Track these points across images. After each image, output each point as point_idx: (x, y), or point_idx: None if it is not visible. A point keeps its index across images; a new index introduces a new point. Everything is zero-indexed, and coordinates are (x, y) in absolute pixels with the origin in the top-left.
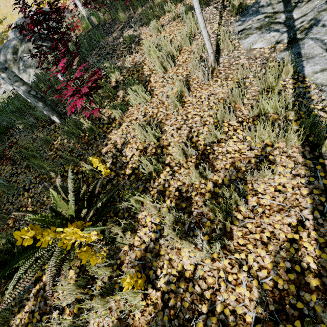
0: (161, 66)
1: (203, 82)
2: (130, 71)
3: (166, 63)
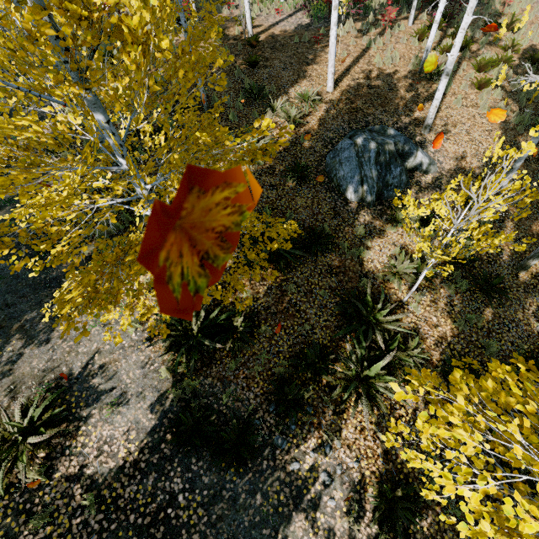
0: (523, 4)
1: (538, 17)
2: (504, 1)
3: (525, 4)
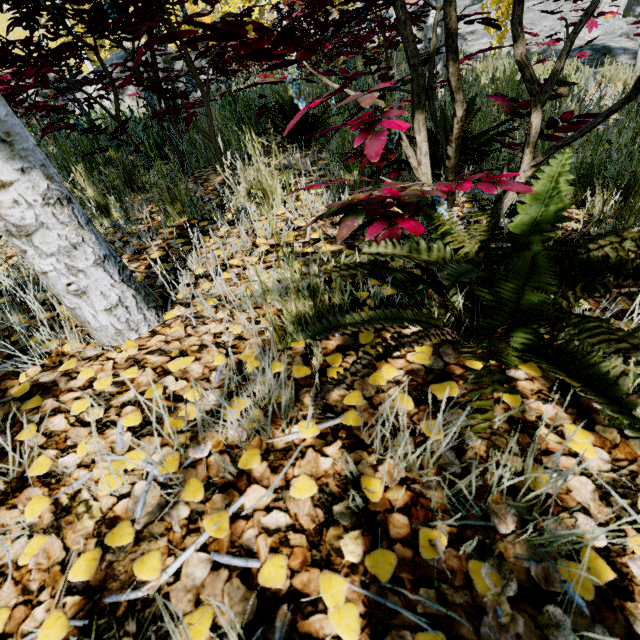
0: None
1: None
2: None
3: None
